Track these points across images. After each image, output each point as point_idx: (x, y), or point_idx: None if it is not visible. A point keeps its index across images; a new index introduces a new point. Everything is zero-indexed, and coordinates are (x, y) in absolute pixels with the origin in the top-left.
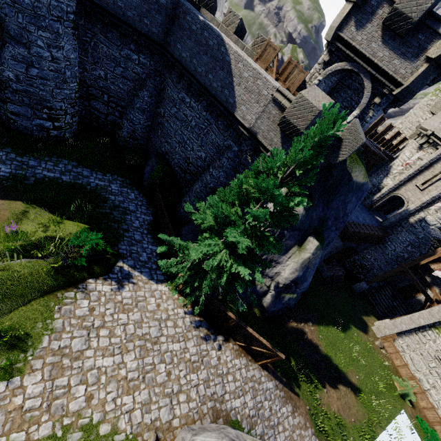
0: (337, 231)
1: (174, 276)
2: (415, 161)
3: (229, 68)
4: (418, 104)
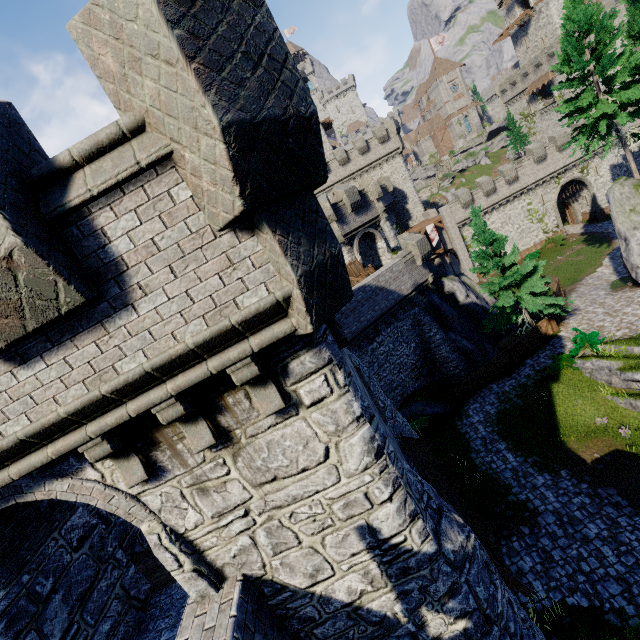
0: None
1: (544, 338)
2: None
3: (379, 289)
4: None
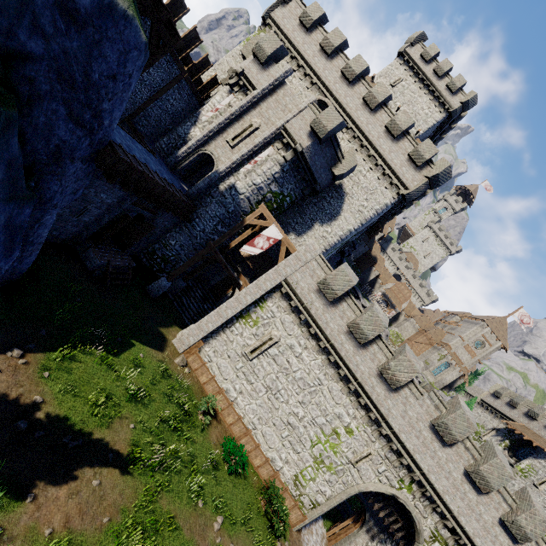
0: (80, 132)
1: None
2: (226, 108)
3: None
4: (231, 51)
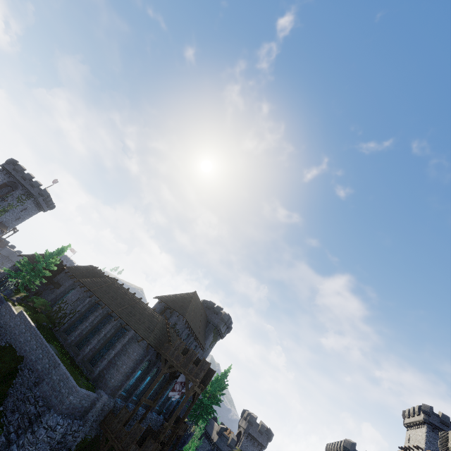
0: None
1: None
2: None
3: (213, 427)
4: None
